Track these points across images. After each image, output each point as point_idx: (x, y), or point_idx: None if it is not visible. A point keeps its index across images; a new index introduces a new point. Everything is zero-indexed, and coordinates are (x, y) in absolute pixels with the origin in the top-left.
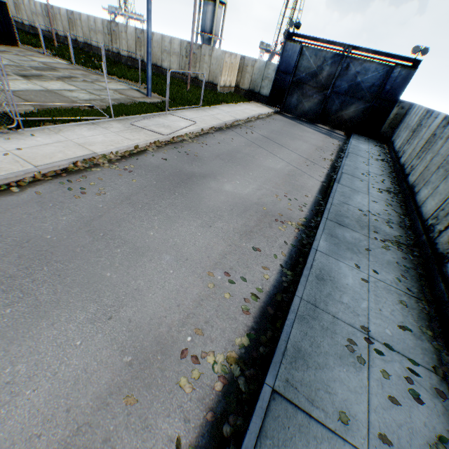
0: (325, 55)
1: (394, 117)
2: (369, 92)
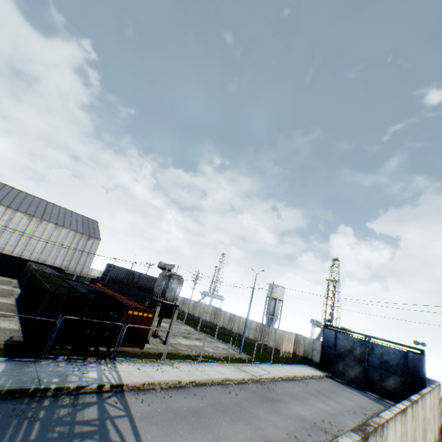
0: (353, 338)
1: None
2: (398, 368)
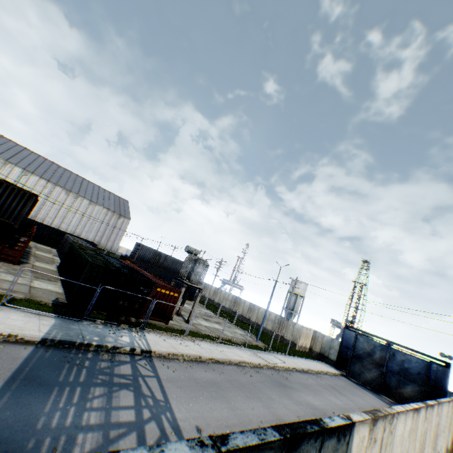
0: (374, 342)
1: None
2: (418, 377)
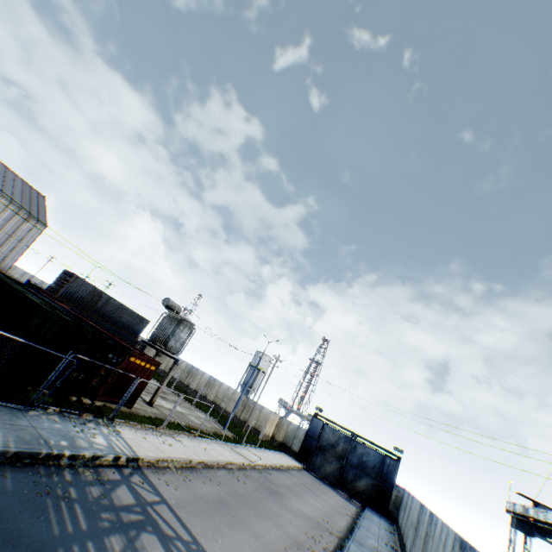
0: (340, 433)
1: (396, 497)
2: (373, 470)
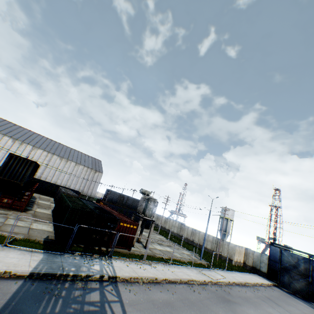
0: (297, 256)
1: None
2: None
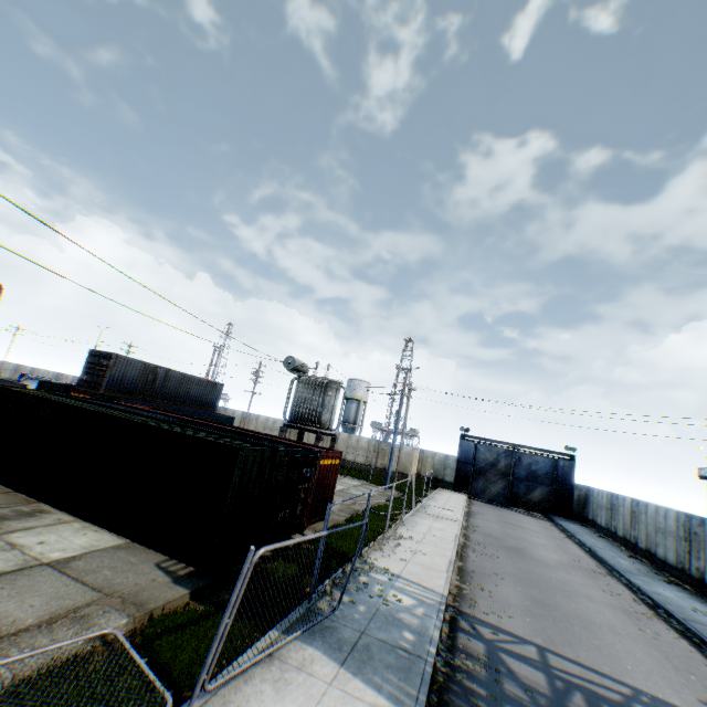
0: (498, 450)
1: (578, 498)
2: (546, 478)
